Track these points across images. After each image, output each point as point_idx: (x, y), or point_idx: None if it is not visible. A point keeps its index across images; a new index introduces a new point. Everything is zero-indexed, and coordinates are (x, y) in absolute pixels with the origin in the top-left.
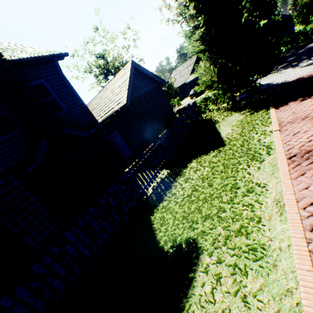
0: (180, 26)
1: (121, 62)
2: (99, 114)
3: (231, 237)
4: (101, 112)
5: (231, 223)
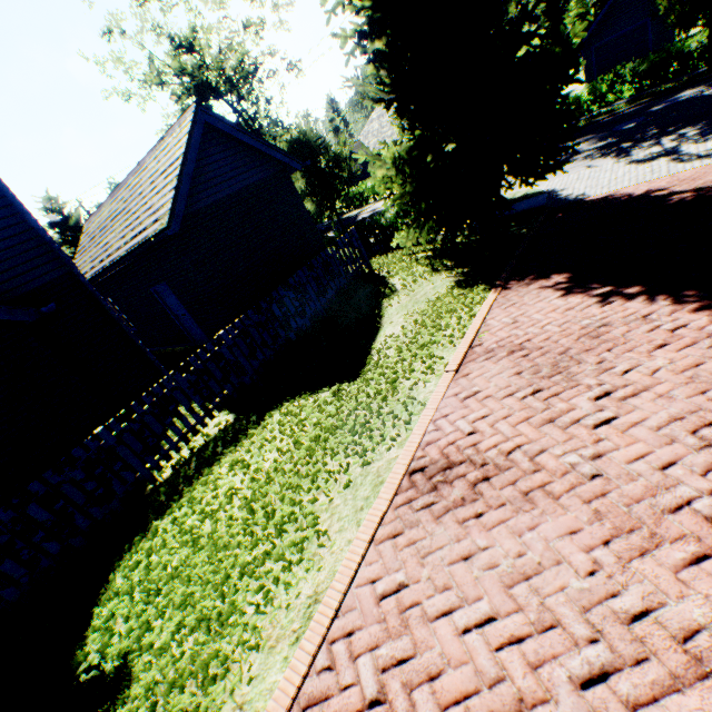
0: (327, 22)
1: (239, 67)
2: (123, 232)
3: (187, 678)
4: (128, 230)
5: (210, 636)
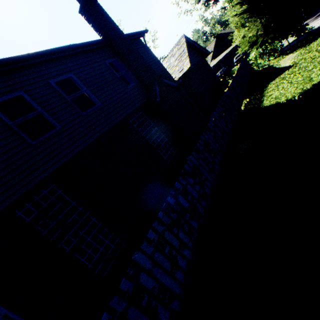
0: None
1: None
2: None
3: None
4: None
5: None
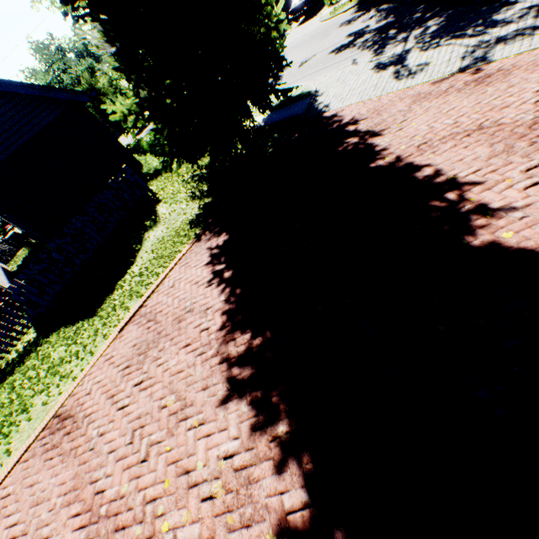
0: None
1: None
2: None
3: None
4: None
5: None
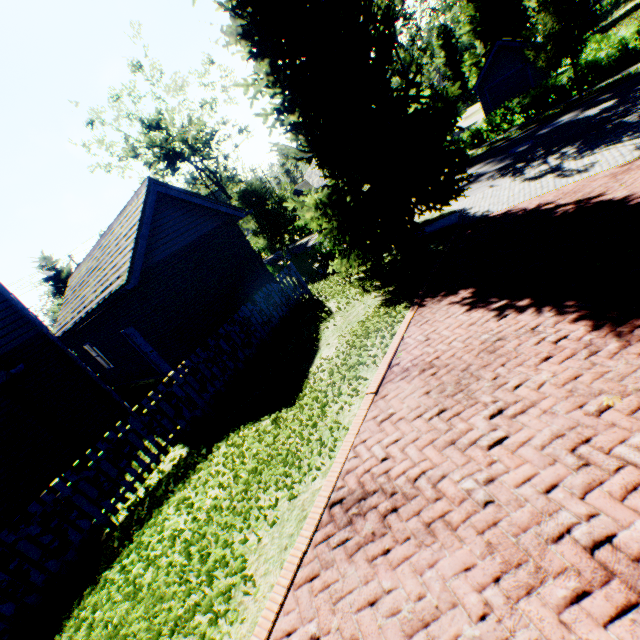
0: (251, 106)
1: (198, 136)
2: (96, 286)
3: None
4: (99, 285)
5: None
